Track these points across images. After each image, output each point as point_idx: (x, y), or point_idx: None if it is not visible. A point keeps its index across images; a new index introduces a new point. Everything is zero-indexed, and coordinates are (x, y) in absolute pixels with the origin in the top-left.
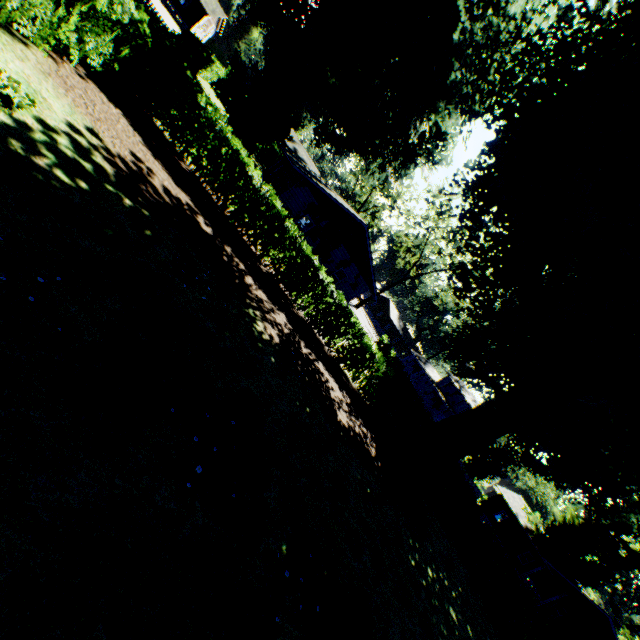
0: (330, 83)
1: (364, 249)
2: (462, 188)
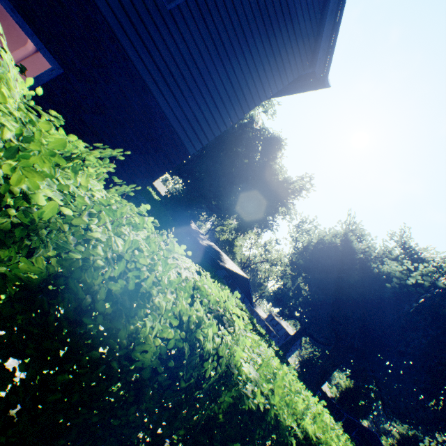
0: (213, 203)
1: (247, 286)
2: (287, 262)
